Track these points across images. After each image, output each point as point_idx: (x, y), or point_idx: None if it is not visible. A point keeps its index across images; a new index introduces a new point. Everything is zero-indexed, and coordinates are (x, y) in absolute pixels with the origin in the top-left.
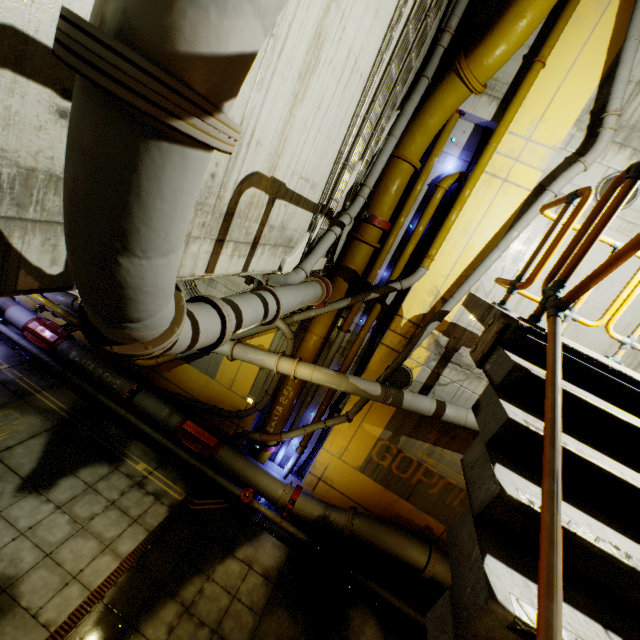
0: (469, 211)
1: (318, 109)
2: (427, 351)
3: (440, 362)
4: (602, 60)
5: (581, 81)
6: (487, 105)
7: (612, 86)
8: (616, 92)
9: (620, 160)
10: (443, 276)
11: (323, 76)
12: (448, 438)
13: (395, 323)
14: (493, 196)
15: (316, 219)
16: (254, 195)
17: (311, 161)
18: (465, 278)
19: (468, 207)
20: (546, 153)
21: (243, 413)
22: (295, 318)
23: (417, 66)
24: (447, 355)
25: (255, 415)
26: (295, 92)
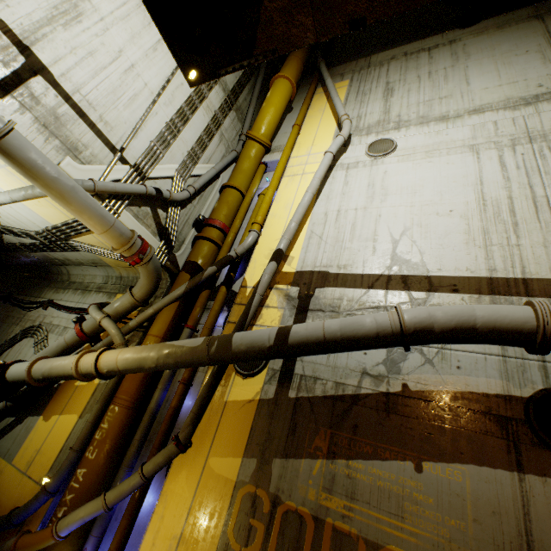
0: (284, 196)
1: (91, 56)
2: (279, 309)
3: (297, 315)
4: (333, 120)
5: (327, 128)
6: (278, 154)
7: (337, 112)
8: (339, 111)
9: (371, 139)
10: (277, 240)
11: (90, 37)
12: (348, 432)
13: (240, 295)
14: (298, 183)
15: (115, 156)
16: (0, 37)
17: (93, 92)
18: (296, 233)
19: (283, 195)
20: (323, 155)
21: (20, 507)
22: (131, 322)
23: (229, 150)
24: (303, 304)
25: (43, 514)
26: (53, 14)
